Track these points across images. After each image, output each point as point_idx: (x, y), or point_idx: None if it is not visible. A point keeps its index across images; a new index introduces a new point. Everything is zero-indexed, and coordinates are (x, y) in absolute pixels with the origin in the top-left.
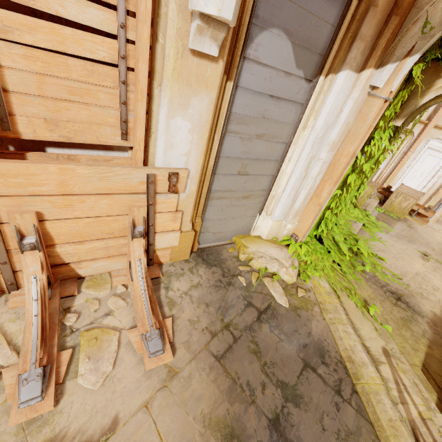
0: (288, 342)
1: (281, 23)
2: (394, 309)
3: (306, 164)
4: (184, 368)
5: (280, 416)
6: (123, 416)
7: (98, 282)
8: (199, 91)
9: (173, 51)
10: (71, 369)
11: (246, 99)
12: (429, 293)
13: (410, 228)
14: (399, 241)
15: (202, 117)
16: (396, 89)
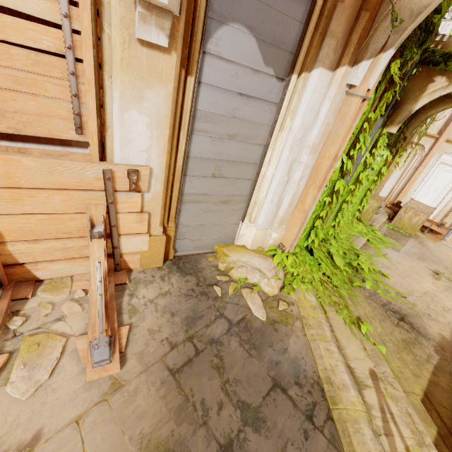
0: (258, 359)
1: (242, 18)
2: (395, 330)
3: (288, 168)
4: (131, 381)
5: (233, 442)
6: (48, 432)
7: (57, 286)
8: (154, 84)
9: (119, 40)
10: (2, 376)
11: (212, 97)
12: (438, 314)
13: (421, 246)
14: (407, 258)
15: (160, 112)
16: (373, 87)
